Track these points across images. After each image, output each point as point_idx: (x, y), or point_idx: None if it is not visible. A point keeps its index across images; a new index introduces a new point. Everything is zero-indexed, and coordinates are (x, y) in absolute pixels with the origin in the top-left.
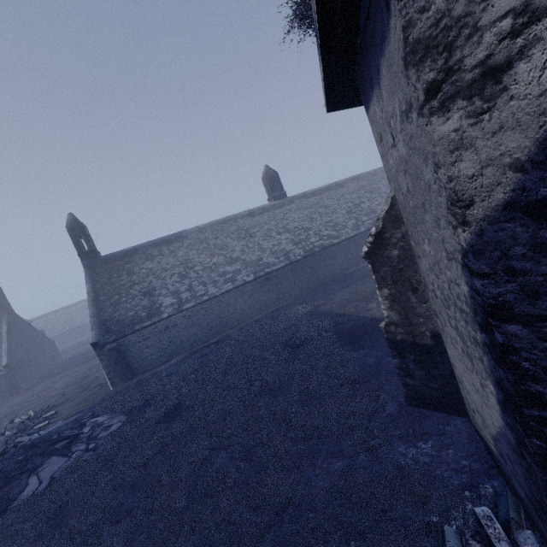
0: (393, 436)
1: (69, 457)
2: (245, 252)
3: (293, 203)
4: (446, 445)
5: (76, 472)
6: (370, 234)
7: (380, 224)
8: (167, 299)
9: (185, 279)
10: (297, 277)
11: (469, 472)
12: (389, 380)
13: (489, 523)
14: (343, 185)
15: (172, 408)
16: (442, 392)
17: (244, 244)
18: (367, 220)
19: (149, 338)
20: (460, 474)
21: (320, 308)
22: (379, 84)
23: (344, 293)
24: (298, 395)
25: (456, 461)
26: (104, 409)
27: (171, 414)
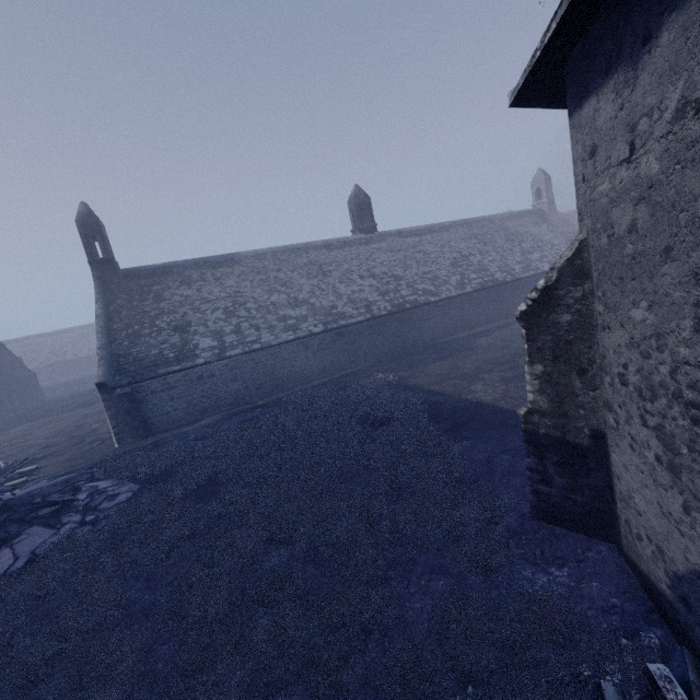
0: (515, 555)
1: (58, 530)
2: (315, 295)
3: (384, 241)
4: (588, 576)
5: (69, 550)
6: (535, 288)
7: (554, 276)
8: (205, 340)
9: (231, 317)
10: (377, 337)
11: (622, 613)
12: (505, 484)
13: (668, 686)
14: (450, 229)
15: (204, 483)
16: (587, 508)
17: (314, 284)
18: (475, 278)
19: (175, 388)
20: (609, 615)
21: (406, 380)
22: (636, 62)
23: (439, 367)
24: (383, 487)
25: (603, 597)
26: (107, 473)
27: (203, 490)
